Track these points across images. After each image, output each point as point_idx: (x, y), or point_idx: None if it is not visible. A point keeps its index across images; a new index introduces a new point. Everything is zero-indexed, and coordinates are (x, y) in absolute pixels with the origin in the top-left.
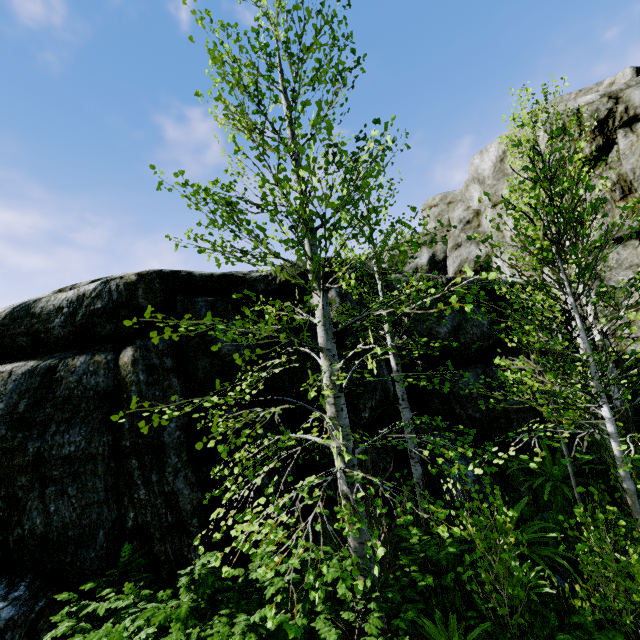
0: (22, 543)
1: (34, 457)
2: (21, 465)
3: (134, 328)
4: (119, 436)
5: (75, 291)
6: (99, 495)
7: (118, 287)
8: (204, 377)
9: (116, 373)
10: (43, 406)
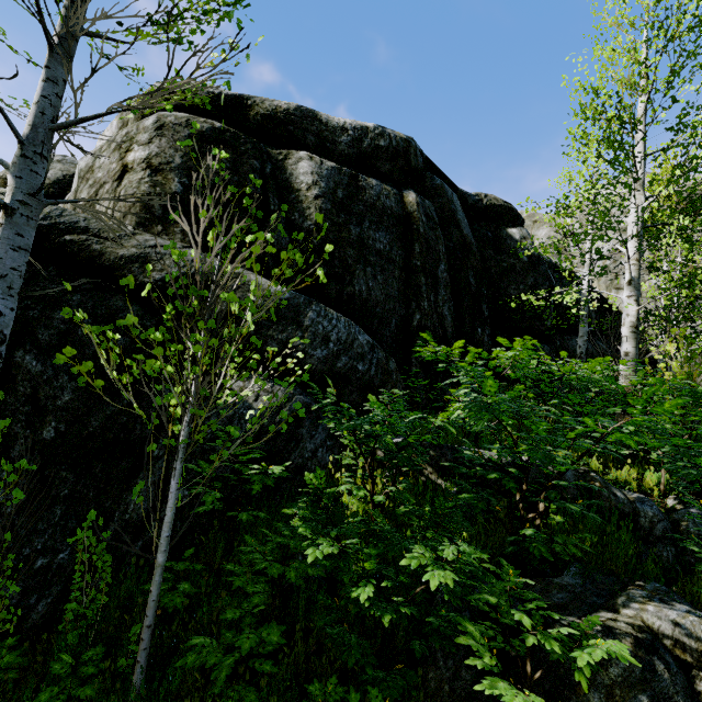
0: (352, 299)
1: (357, 238)
2: (348, 240)
3: (403, 179)
4: (409, 255)
5: (352, 120)
6: (394, 293)
7: (396, 137)
8: (457, 244)
9: (403, 206)
10: (357, 202)
